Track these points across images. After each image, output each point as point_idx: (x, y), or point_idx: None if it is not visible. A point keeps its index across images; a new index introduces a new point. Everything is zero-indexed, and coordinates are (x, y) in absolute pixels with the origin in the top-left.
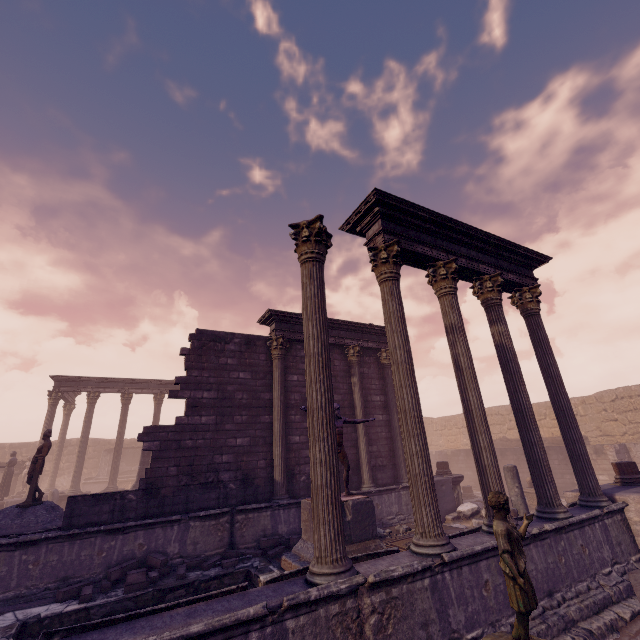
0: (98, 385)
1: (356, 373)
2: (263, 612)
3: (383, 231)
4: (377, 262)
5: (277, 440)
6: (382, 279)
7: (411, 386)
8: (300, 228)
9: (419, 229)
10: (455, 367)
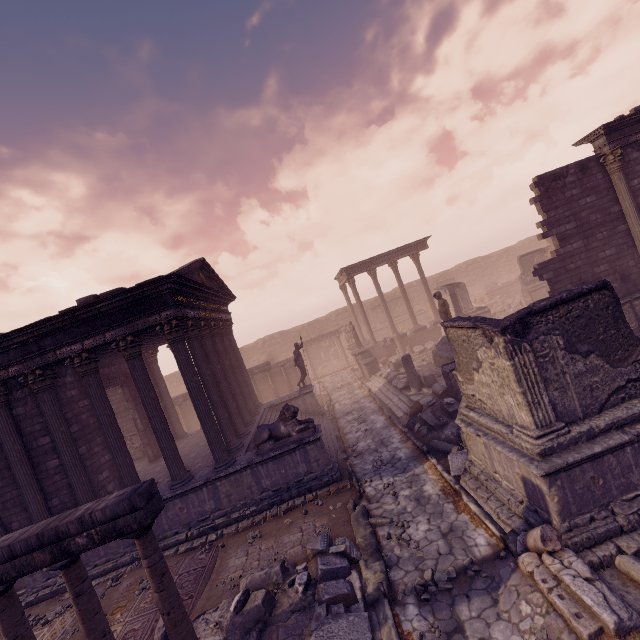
0: (371, 264)
1: None
2: None
3: None
4: None
5: None
6: None
7: None
8: None
9: None
10: None
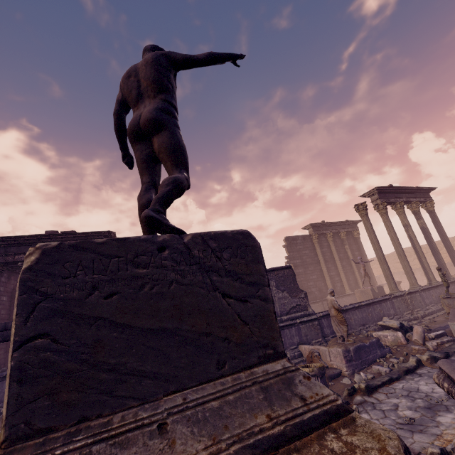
0: None
1: (347, 243)
2: (389, 297)
3: (379, 198)
4: (379, 209)
5: (326, 275)
6: (382, 214)
7: (400, 247)
8: (358, 205)
9: (389, 193)
10: (409, 238)
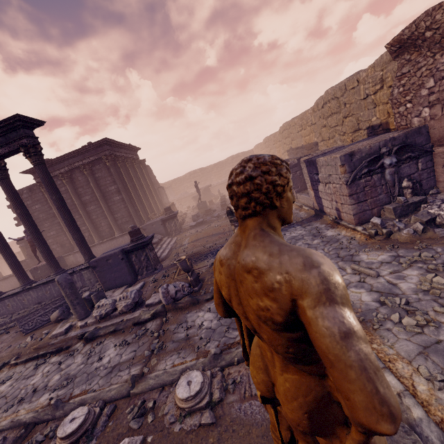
0: None
1: (90, 181)
2: None
3: None
4: None
5: (64, 229)
6: None
7: None
8: None
9: None
10: None
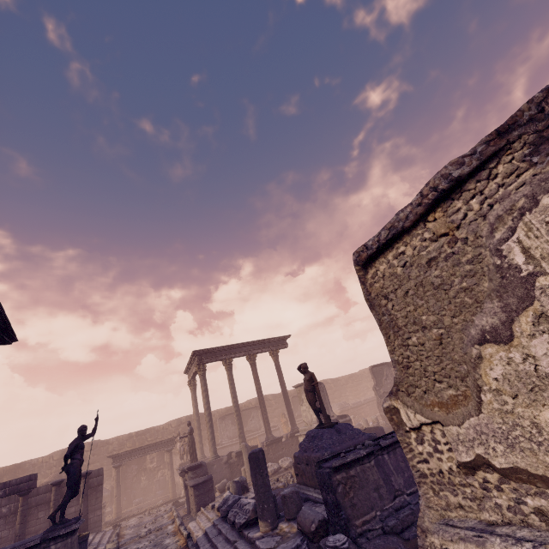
0: (229, 352)
1: None
2: None
3: None
4: None
5: None
6: None
7: None
8: None
9: None
10: None
